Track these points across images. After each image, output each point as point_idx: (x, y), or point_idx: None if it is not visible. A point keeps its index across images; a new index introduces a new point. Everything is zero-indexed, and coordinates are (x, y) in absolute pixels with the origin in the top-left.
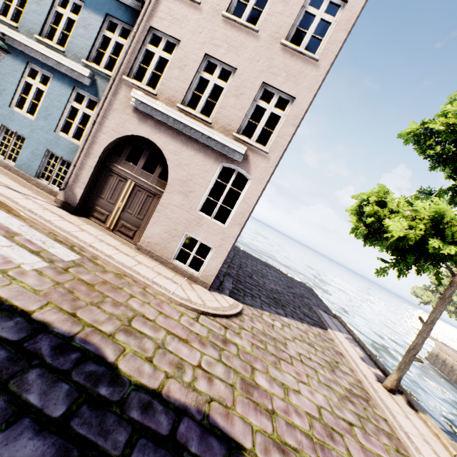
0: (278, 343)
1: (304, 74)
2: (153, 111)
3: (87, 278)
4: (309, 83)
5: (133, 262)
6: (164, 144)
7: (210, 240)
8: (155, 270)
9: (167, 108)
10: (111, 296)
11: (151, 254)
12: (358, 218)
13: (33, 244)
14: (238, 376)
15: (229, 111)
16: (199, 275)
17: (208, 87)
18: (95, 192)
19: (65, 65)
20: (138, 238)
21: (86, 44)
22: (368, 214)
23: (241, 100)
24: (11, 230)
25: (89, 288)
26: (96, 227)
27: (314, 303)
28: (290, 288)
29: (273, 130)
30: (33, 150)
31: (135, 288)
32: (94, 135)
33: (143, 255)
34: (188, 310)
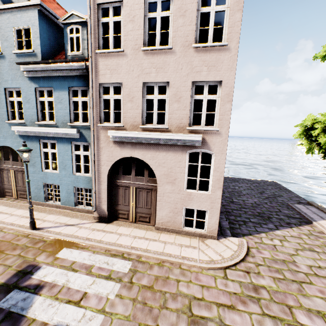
0: (289, 265)
1: (221, 60)
2: (126, 137)
3: (146, 282)
4: (227, 65)
5: (161, 245)
6: (143, 156)
7: (202, 206)
8: (176, 243)
9: (135, 133)
10: (167, 291)
11: (167, 229)
12: (308, 139)
13: (103, 270)
14: (285, 324)
15: (176, 113)
16: (205, 231)
17: (154, 104)
18: (113, 202)
19: (60, 132)
20: (153, 221)
21: (65, 113)
22: (323, 143)
23: (182, 102)
24: (87, 264)
25: (151, 291)
26: (125, 225)
27: (287, 198)
28: (263, 194)
29: (201, 91)
30: (66, 190)
31: (175, 271)
32: (97, 169)
33: (162, 233)
34: (216, 271)
